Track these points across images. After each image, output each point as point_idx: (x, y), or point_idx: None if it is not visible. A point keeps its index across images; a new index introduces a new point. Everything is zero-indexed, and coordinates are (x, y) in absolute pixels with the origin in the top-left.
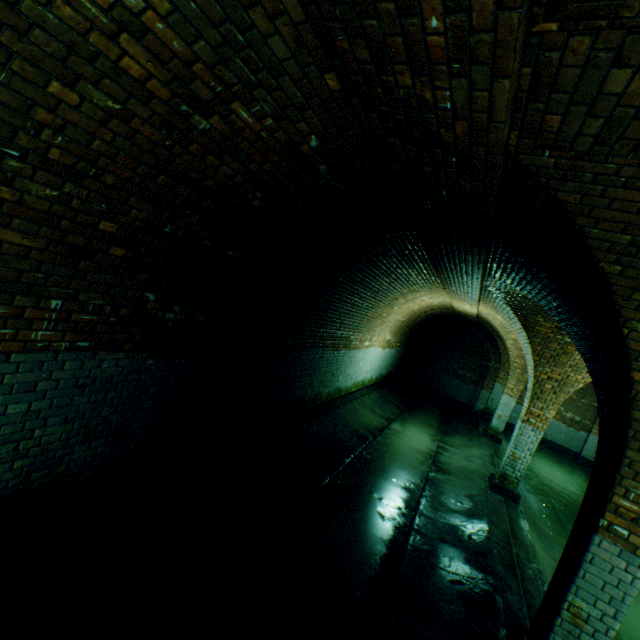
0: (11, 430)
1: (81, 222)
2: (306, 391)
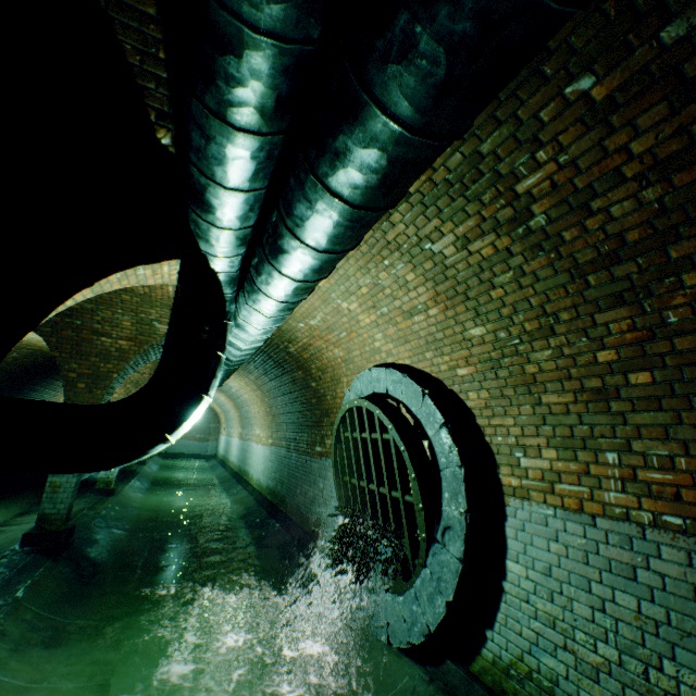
0: None
1: None
2: None
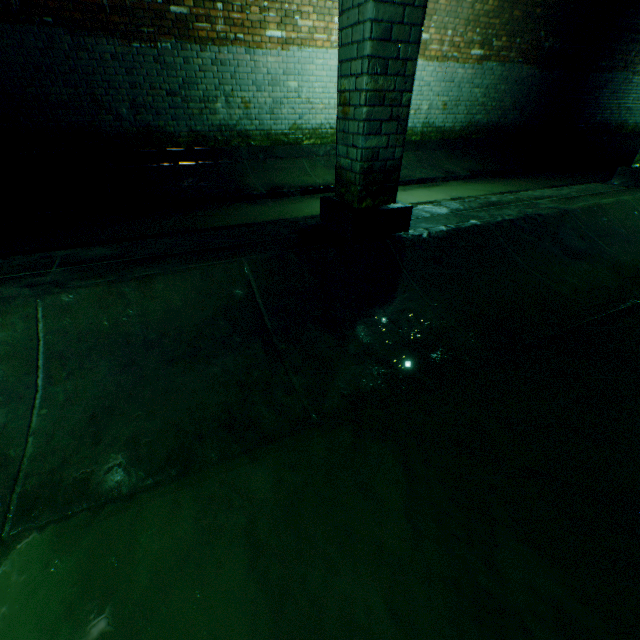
0: (499, 97)
1: (531, 1)
2: (612, 116)
